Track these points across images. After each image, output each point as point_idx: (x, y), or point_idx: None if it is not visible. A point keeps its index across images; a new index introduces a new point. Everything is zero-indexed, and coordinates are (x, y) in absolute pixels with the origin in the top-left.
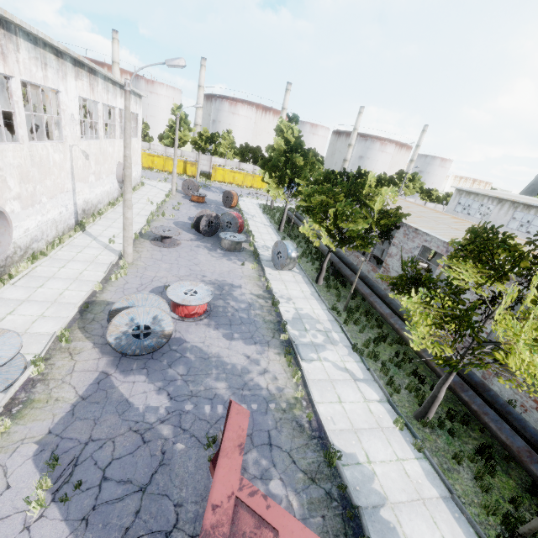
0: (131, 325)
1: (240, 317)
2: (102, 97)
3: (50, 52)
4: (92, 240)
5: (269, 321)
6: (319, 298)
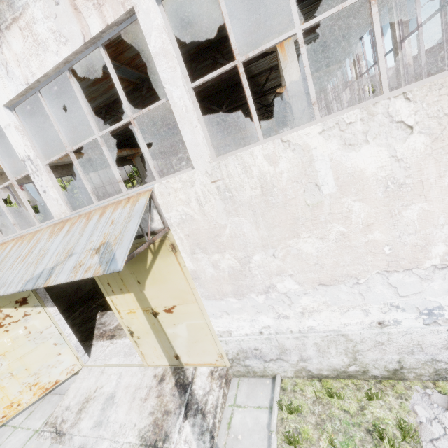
0: None
1: None
2: None
3: None
4: None
5: None
6: None
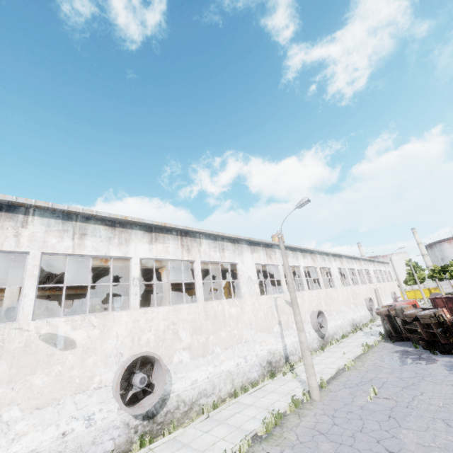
0: None
1: None
2: (377, 268)
3: (365, 261)
4: None
5: None
6: None
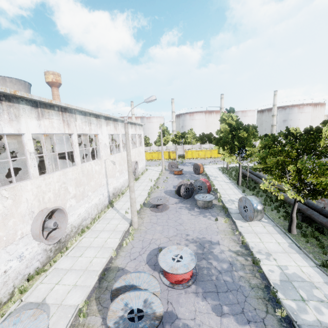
0: (126, 309)
1: (225, 281)
2: (121, 131)
3: (92, 117)
4: (116, 213)
5: (255, 286)
6: (299, 250)
